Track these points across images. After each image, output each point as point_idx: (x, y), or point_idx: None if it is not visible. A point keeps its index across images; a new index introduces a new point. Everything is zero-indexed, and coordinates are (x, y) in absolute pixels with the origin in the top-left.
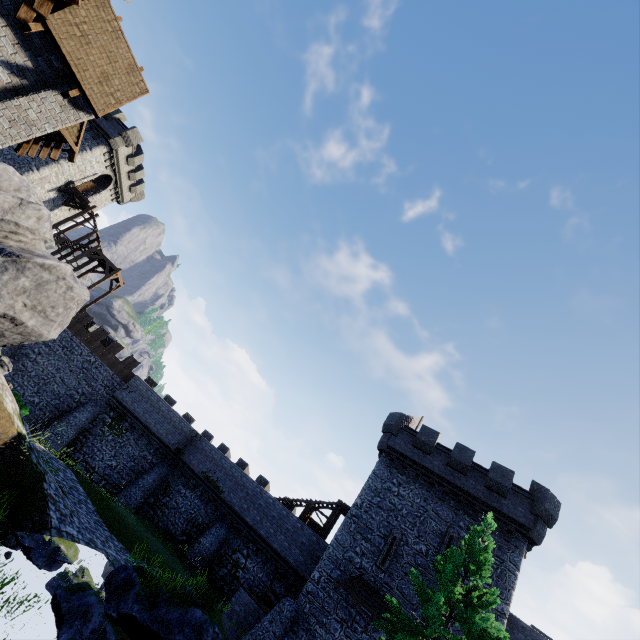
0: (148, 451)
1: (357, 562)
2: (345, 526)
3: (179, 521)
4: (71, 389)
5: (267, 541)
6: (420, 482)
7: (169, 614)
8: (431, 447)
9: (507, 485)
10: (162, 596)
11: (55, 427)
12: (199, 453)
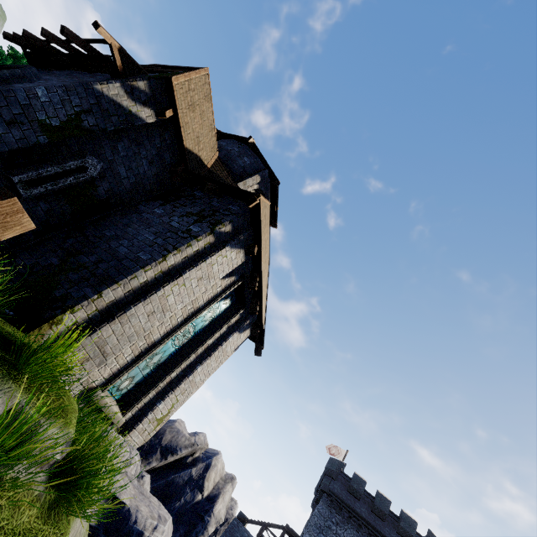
0: None
1: None
2: None
3: None
4: None
5: None
6: (352, 523)
7: None
8: (361, 494)
9: (412, 534)
10: None
11: None
12: None
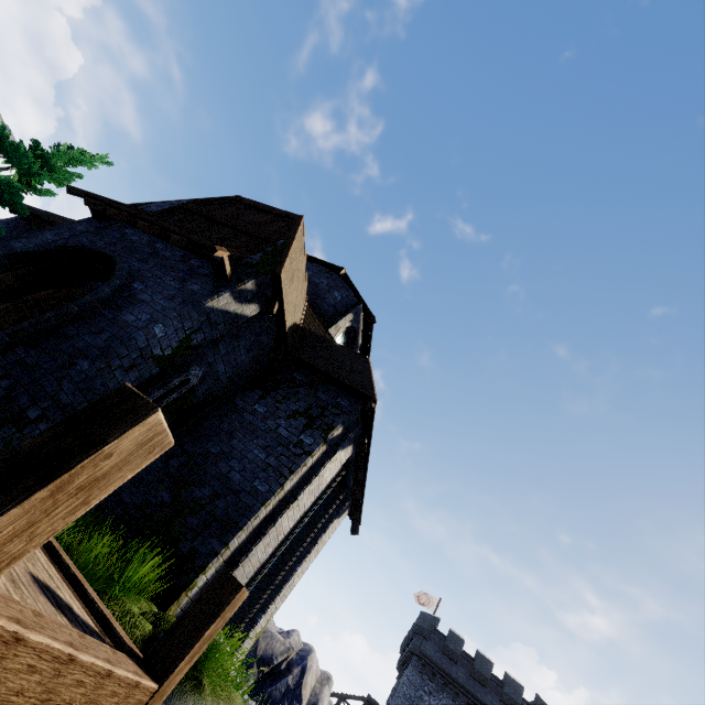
0: None
1: None
2: None
3: None
4: None
5: None
6: (447, 691)
7: None
8: (458, 656)
9: (518, 701)
10: None
11: None
12: None
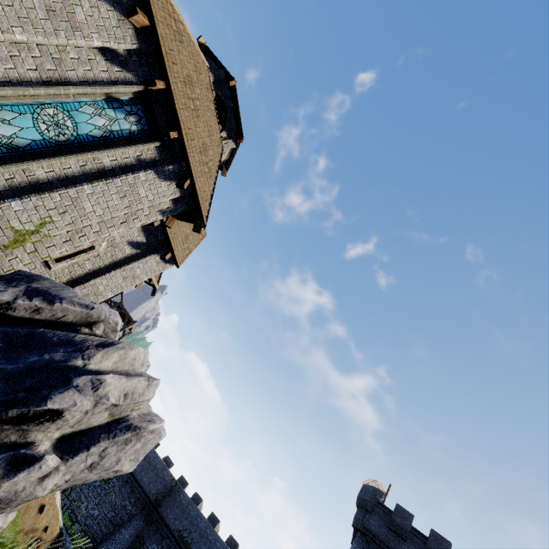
0: (129, 500)
1: None
2: None
3: None
4: None
5: None
6: None
7: None
8: (407, 532)
9: None
10: None
11: None
12: (176, 506)
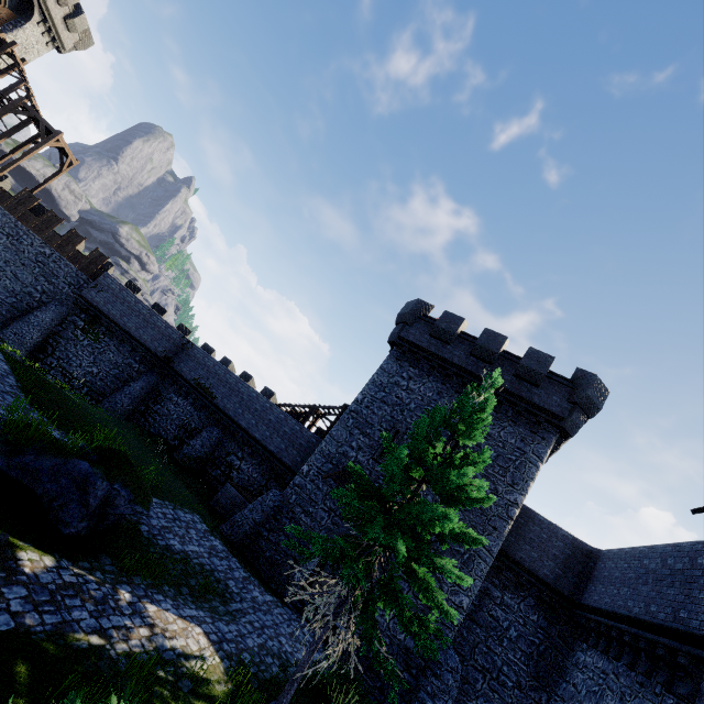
0: (133, 359)
1: (352, 456)
2: (341, 422)
3: (171, 427)
4: (28, 286)
5: (262, 443)
6: (435, 375)
7: (38, 462)
8: (452, 335)
9: (542, 372)
10: (34, 446)
11: (13, 326)
12: (191, 361)
